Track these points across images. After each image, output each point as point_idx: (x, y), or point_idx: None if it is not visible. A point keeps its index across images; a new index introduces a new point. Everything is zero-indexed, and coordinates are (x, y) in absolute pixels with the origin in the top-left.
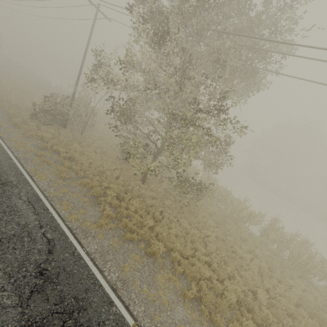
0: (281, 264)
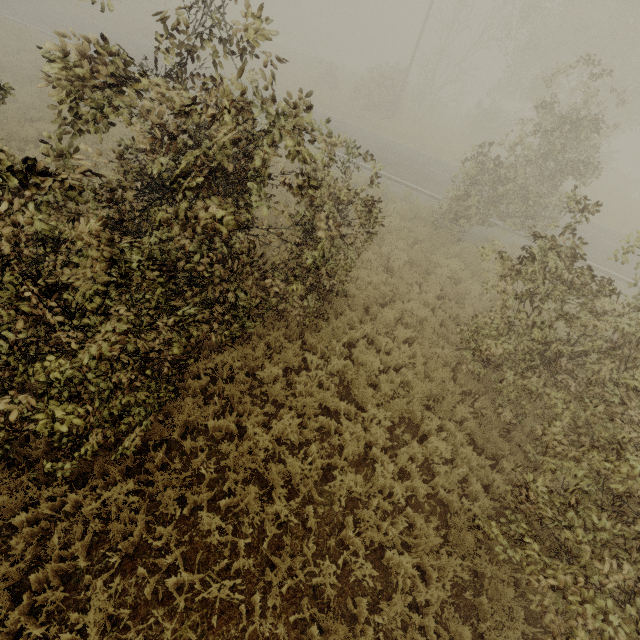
0: None
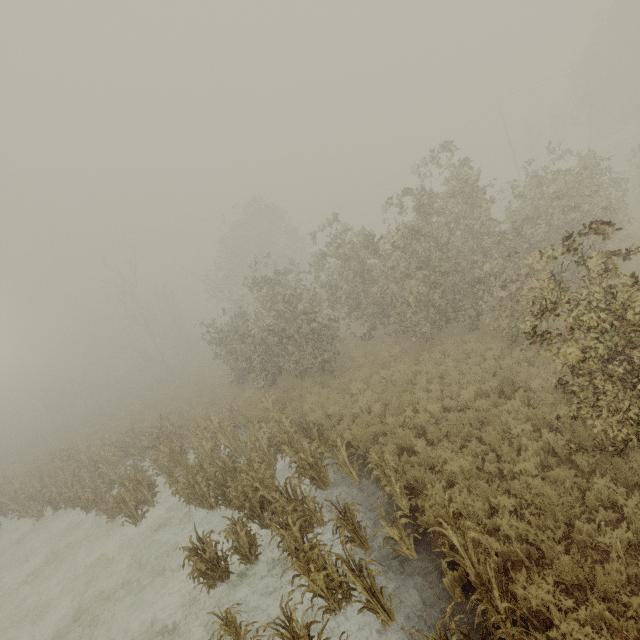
0: None
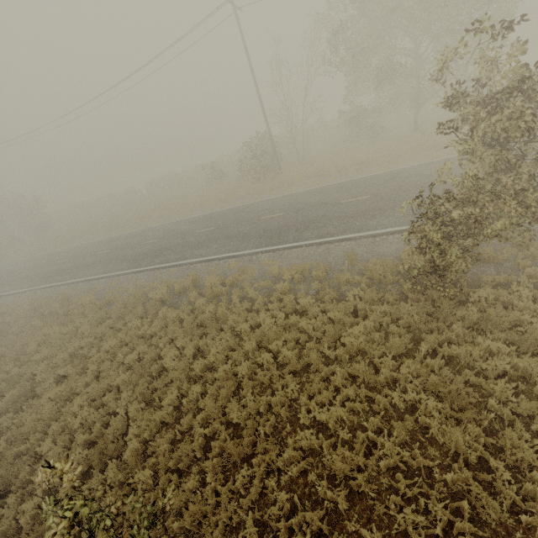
0: None
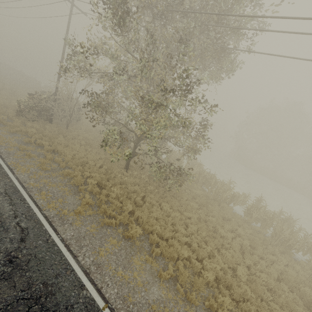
0: (264, 241)
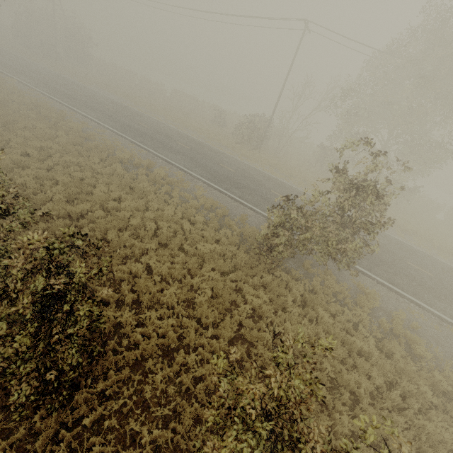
0: None
